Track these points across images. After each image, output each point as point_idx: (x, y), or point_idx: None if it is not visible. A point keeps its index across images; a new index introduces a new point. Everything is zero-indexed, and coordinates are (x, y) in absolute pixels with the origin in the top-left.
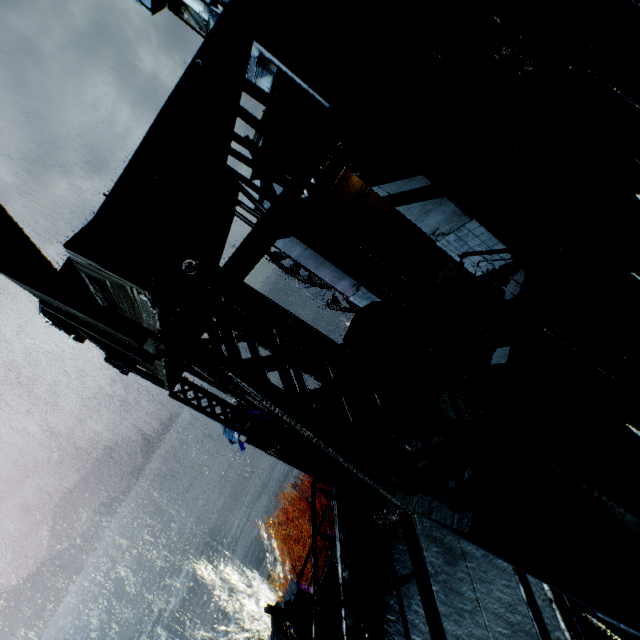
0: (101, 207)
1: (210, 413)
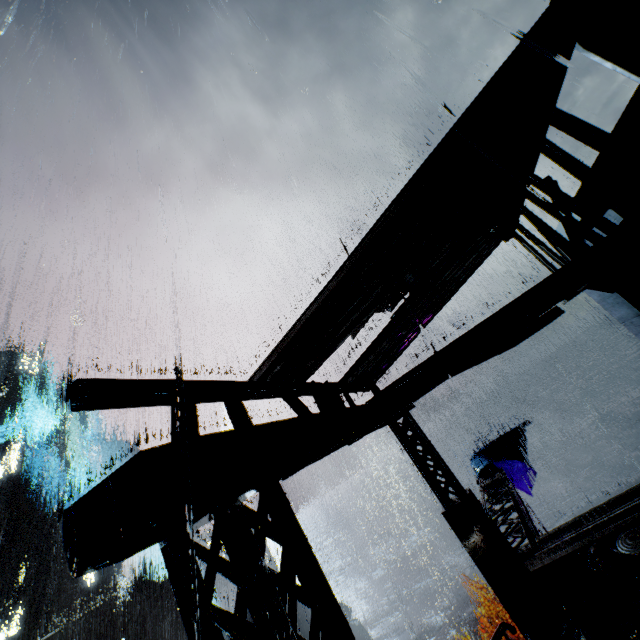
0: (303, 313)
1: (418, 462)
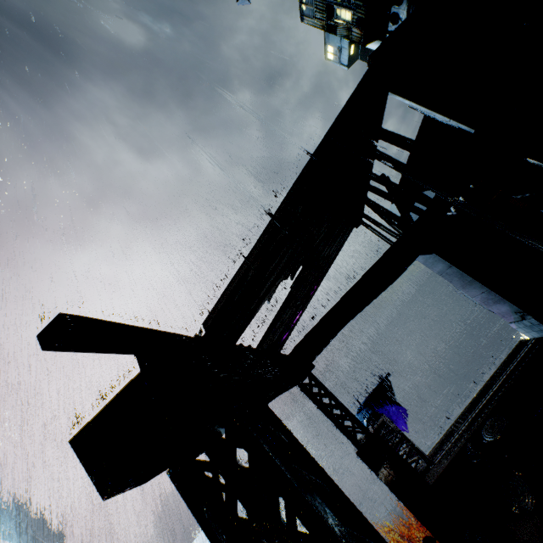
0: (236, 273)
1: (328, 413)
